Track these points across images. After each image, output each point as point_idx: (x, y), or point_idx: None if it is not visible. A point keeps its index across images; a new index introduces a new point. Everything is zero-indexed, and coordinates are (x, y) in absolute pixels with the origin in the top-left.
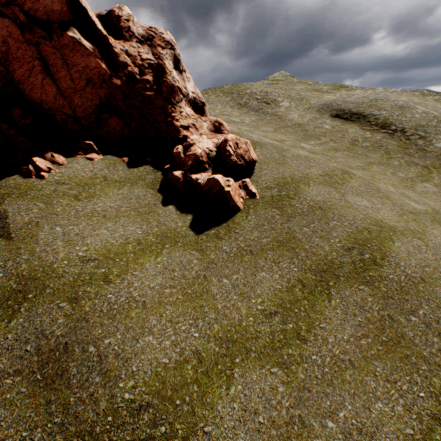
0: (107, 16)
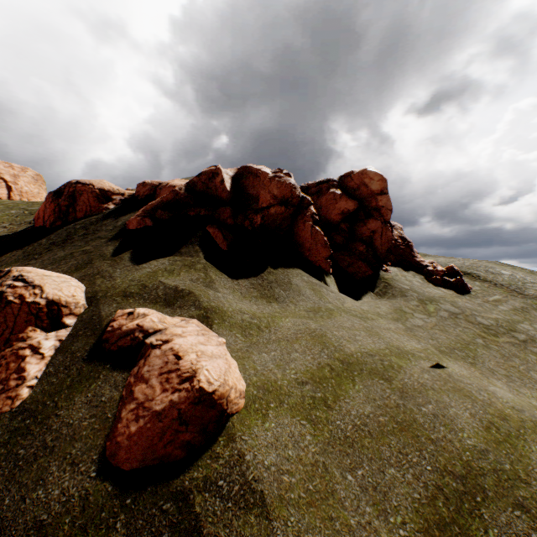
0: None
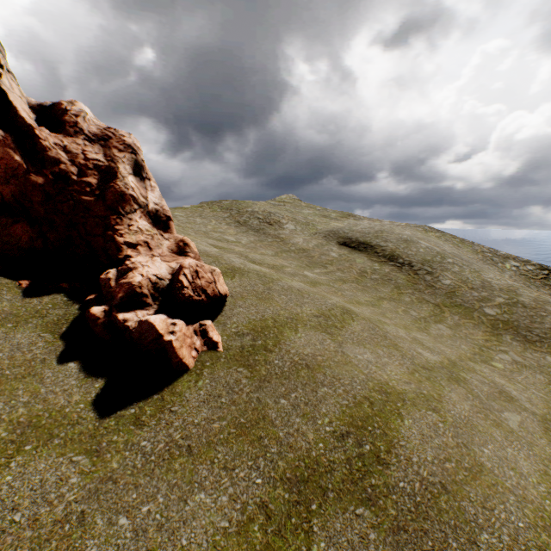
0: (52, 107)
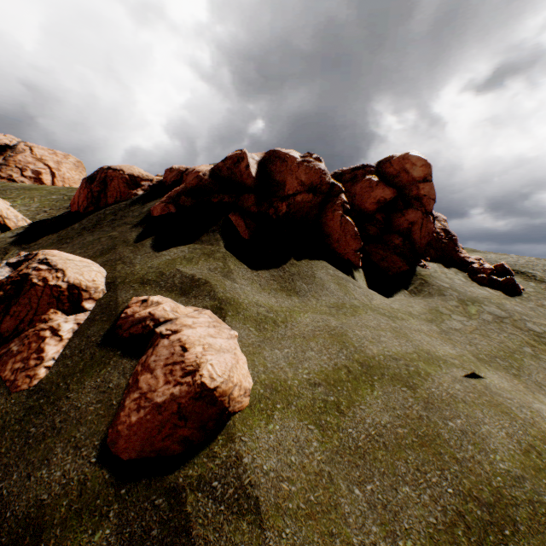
0: None
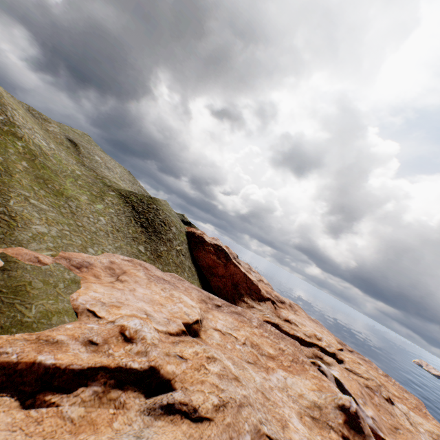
0: None
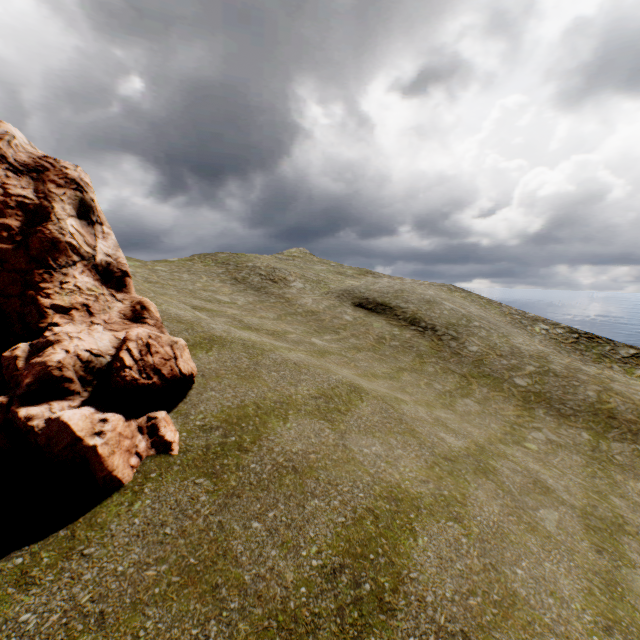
0: None
